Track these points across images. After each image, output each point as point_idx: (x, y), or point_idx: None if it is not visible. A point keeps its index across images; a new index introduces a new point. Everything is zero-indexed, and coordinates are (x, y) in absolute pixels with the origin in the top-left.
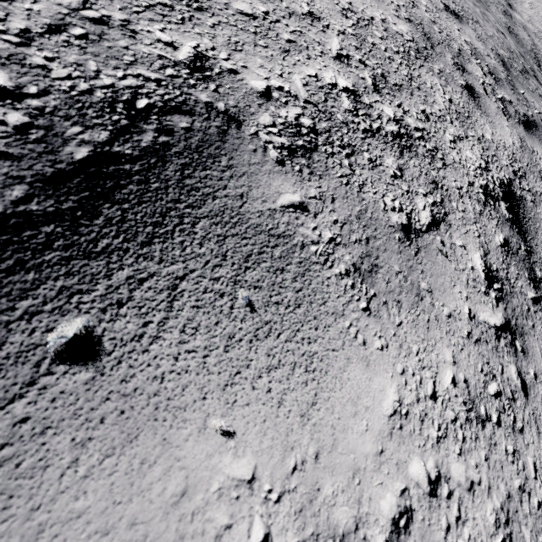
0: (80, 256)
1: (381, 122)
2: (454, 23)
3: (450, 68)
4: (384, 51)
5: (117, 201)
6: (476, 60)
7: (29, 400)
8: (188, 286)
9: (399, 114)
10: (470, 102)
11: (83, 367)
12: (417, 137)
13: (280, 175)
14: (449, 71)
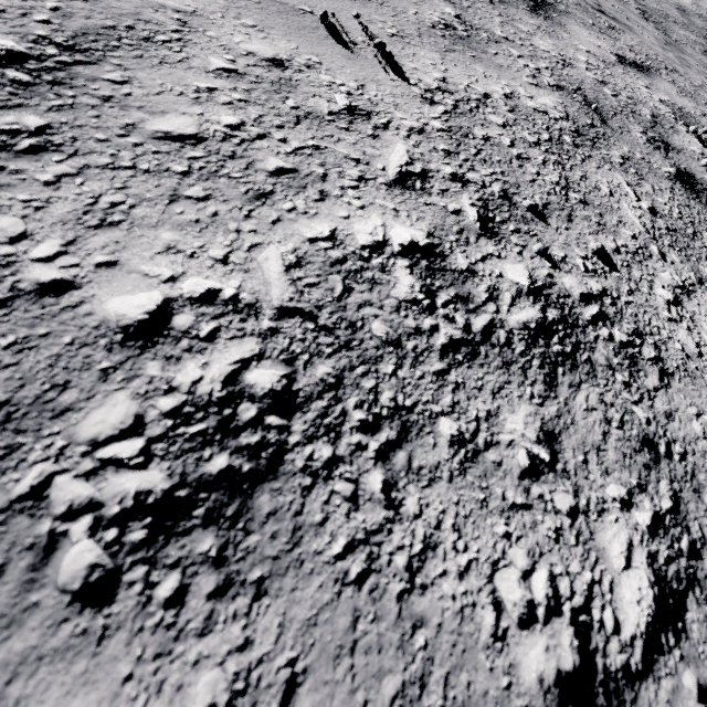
0: None
1: (496, 306)
2: (637, 78)
3: (641, 149)
4: (508, 146)
5: None
6: (685, 126)
7: None
8: None
9: (542, 273)
10: (691, 202)
11: None
12: (590, 318)
13: (70, 662)
14: (641, 155)
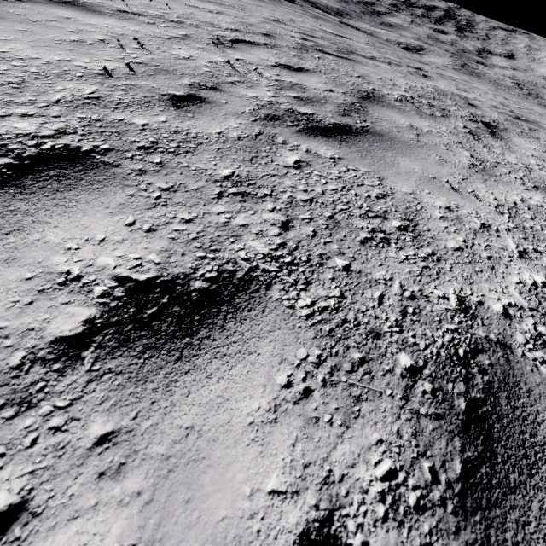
0: (507, 491)
1: None
2: None
3: None
4: (541, 230)
5: (497, 440)
6: None
7: None
8: None
9: None
10: None
11: None
12: None
13: None
14: None
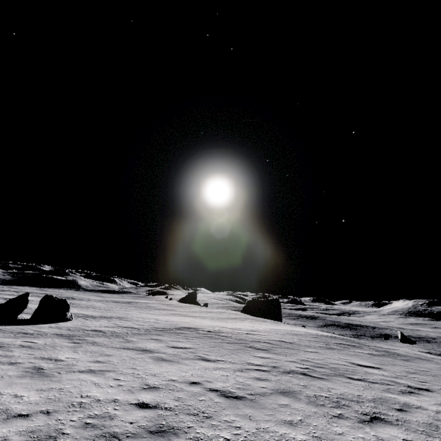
0: (153, 434)
1: None
2: None
3: None
4: (266, 437)
5: (161, 433)
6: None
7: (140, 438)
8: (157, 440)
9: None
10: None
11: (144, 439)
12: None
13: (184, 439)
14: None
